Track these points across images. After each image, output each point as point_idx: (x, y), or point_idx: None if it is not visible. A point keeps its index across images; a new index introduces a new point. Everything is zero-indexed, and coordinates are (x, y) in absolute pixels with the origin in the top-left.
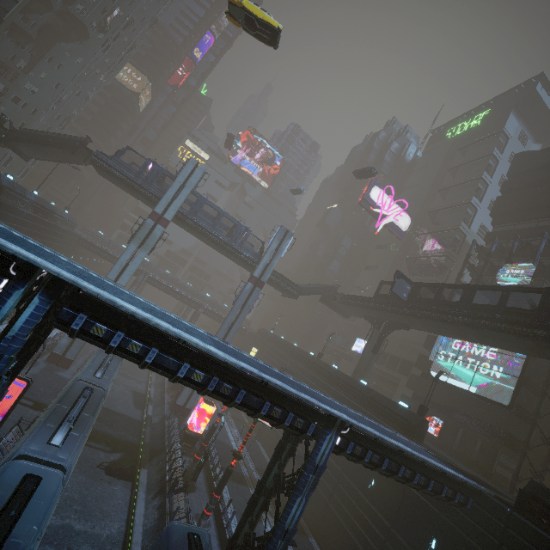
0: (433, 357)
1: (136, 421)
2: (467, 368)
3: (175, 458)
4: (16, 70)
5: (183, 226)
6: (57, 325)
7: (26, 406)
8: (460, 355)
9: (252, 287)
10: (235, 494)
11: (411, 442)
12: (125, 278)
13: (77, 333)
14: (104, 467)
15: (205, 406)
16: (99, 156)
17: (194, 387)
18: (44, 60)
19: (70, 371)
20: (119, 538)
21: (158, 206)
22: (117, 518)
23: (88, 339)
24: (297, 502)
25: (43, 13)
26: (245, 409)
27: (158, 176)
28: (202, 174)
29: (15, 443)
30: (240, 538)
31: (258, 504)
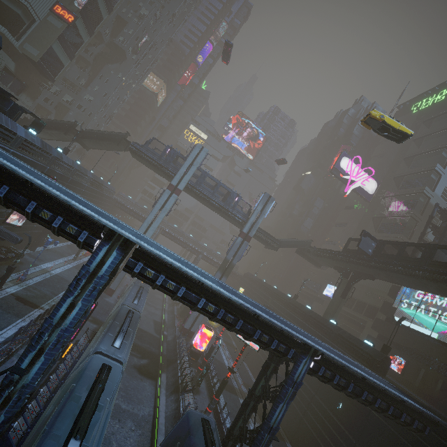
0: (397, 304)
1: (156, 337)
2: (429, 316)
3: (185, 367)
4: (80, 86)
5: (190, 194)
6: (125, 269)
7: (88, 320)
8: (422, 304)
9: (241, 240)
10: (228, 400)
11: (374, 374)
12: (150, 233)
13: (136, 274)
14: (137, 368)
15: (204, 331)
16: (134, 146)
17: (208, 315)
18: (97, 78)
19: (112, 298)
20: (149, 418)
21: (174, 180)
22: (147, 405)
23: (142, 278)
24: (280, 407)
25: (97, 45)
26: (242, 334)
27: (174, 158)
28: (205, 155)
29: (86, 344)
30: (235, 430)
31: (249, 407)
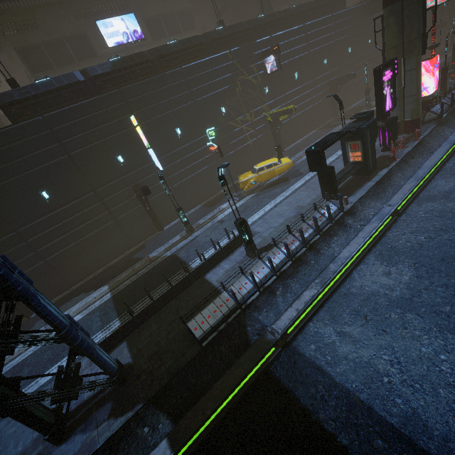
0: None
1: None
2: None
3: None
4: None
5: None
6: None
7: None
8: None
9: None
10: None
11: None
12: None
13: None
14: None
15: None
16: None
17: None
18: None
19: None
20: None
21: None
22: None
23: None
24: None
25: None
26: None
27: None
28: None
29: None
30: None
31: None
